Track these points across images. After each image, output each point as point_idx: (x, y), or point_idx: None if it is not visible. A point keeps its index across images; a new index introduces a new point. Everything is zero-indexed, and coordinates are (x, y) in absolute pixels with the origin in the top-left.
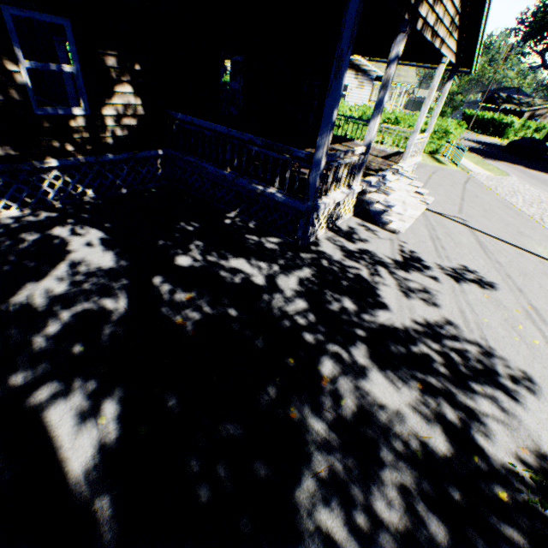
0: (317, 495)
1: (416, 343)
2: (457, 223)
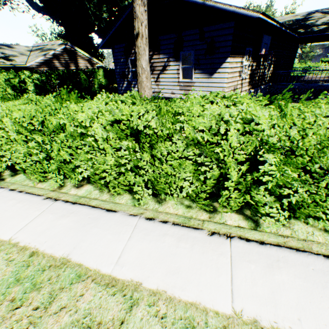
0: None
1: None
2: None
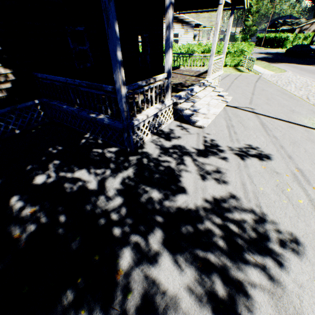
0: None
1: (203, 221)
2: (247, 112)
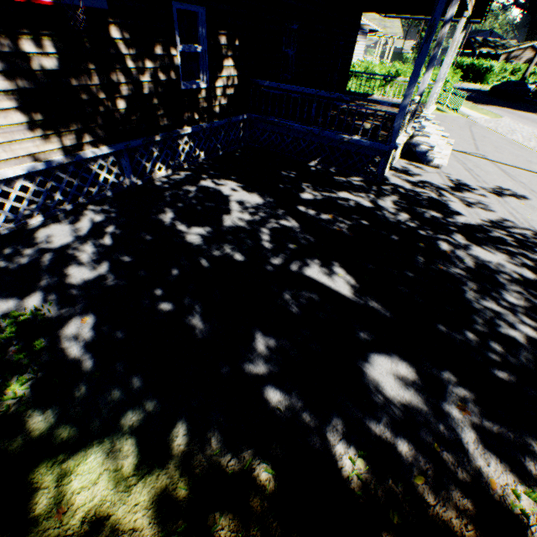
0: (476, 297)
1: (490, 232)
2: (479, 158)
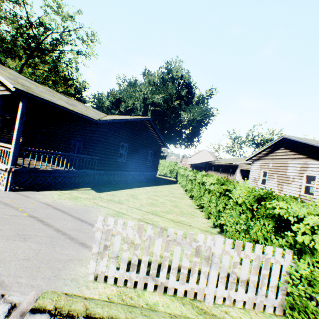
0: None
1: None
2: None
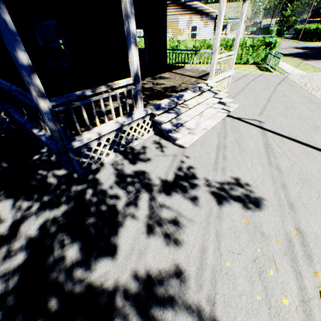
0: None
1: (113, 320)
2: (252, 126)
